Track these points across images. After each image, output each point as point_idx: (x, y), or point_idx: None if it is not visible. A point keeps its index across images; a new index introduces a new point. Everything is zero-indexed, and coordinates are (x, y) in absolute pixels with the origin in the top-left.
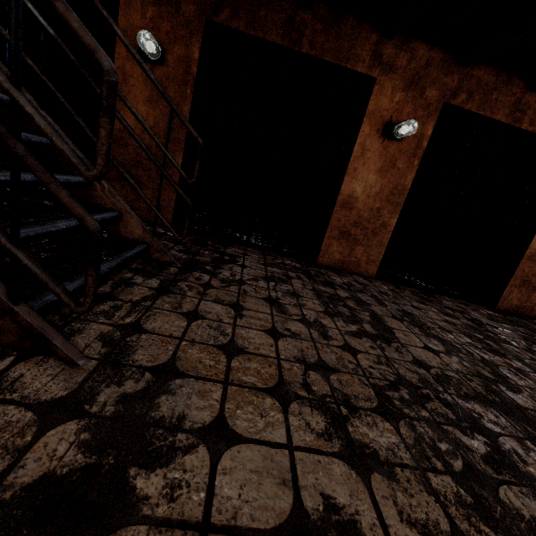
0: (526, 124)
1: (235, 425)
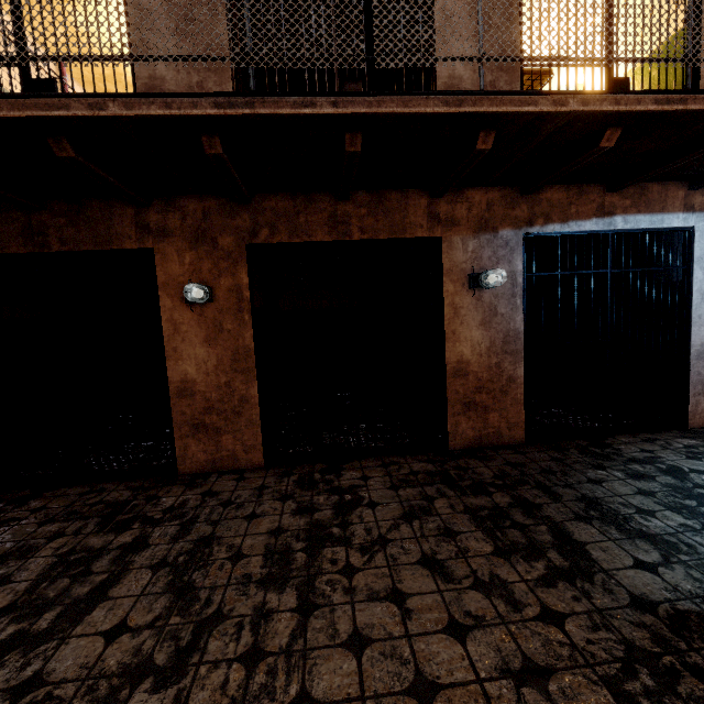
0: (357, 234)
1: None
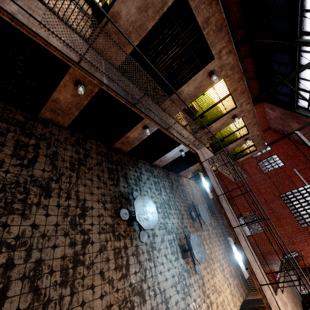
0: None
1: None
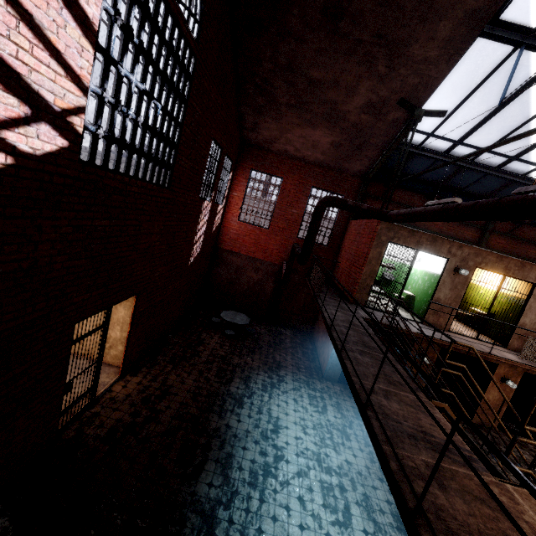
0: None
1: None
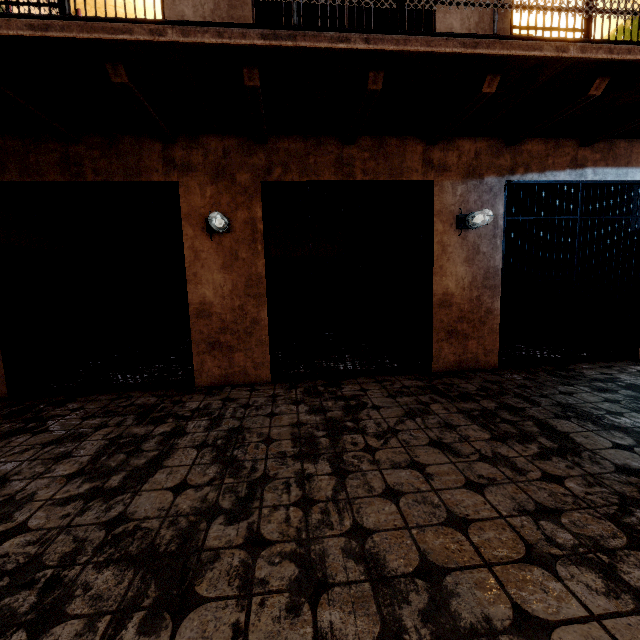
0: (360, 175)
1: None
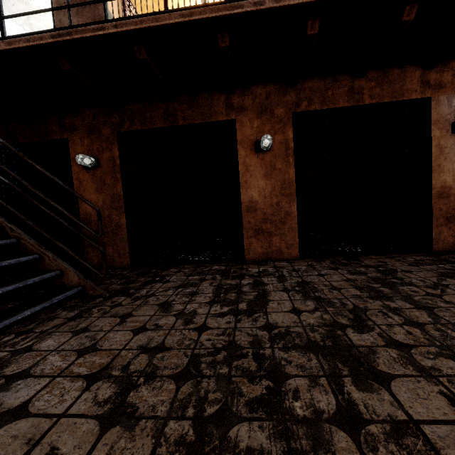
0: (367, 100)
1: (34, 405)
